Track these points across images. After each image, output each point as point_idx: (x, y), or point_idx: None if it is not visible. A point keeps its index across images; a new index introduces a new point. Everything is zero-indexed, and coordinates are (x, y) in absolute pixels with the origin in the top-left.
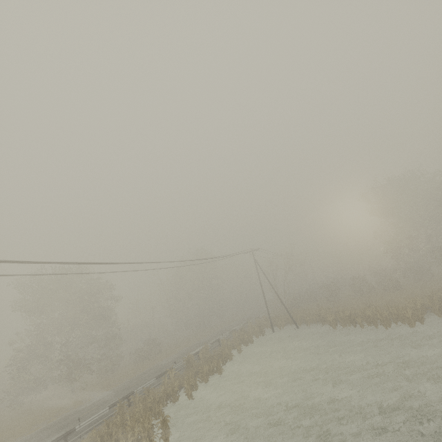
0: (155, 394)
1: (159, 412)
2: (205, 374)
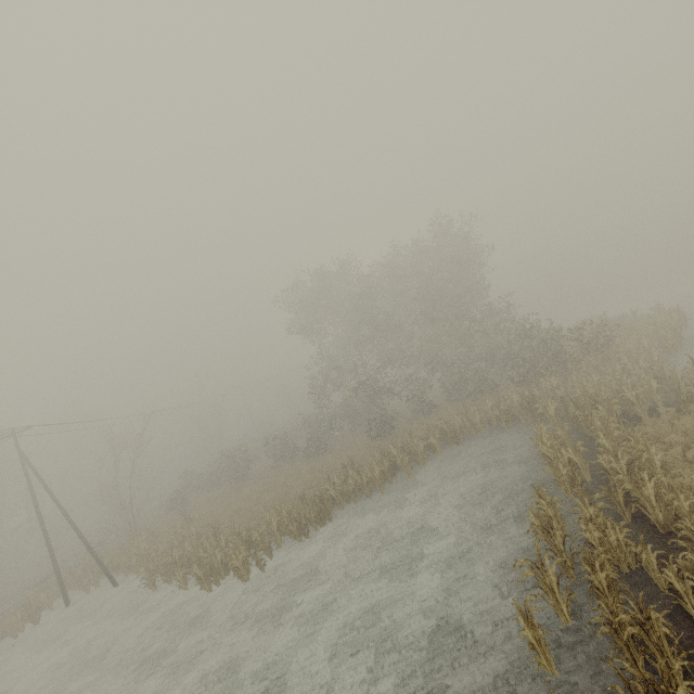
0: None
1: None
2: None
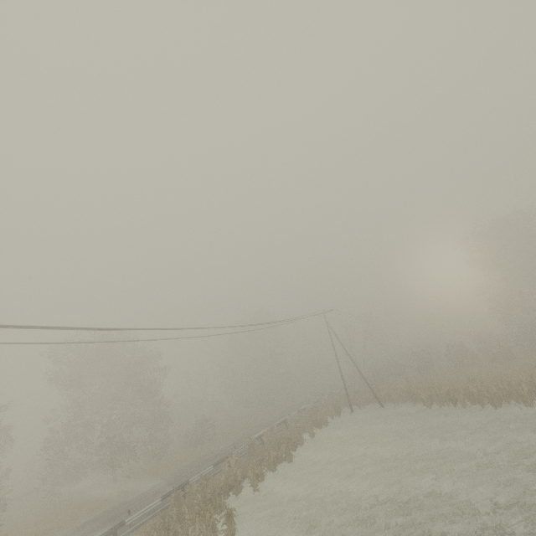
0: (214, 484)
1: (220, 506)
2: (272, 462)
